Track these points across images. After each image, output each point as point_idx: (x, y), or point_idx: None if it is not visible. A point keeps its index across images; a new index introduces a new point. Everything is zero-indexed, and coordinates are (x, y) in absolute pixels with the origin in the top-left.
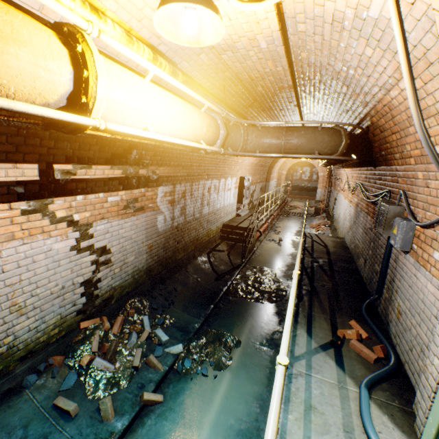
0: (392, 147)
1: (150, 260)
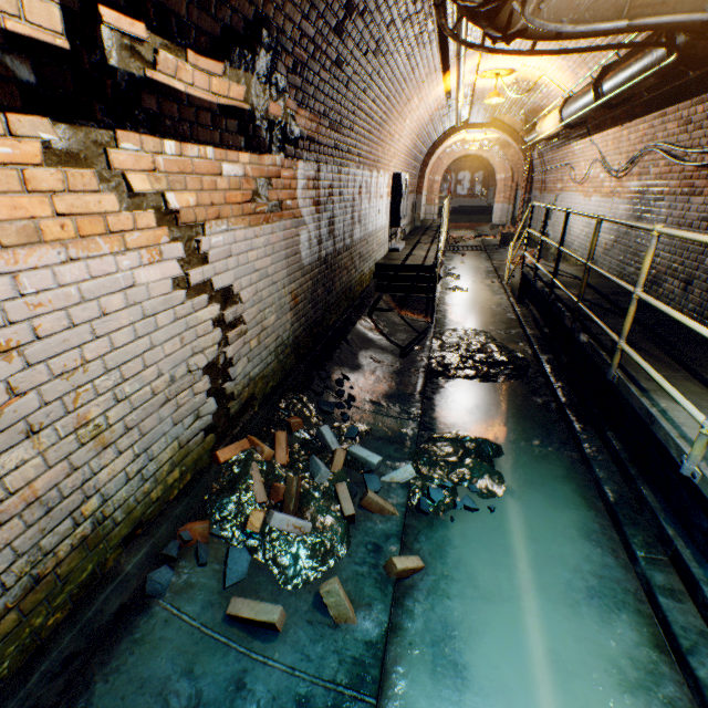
0: None
1: (296, 326)
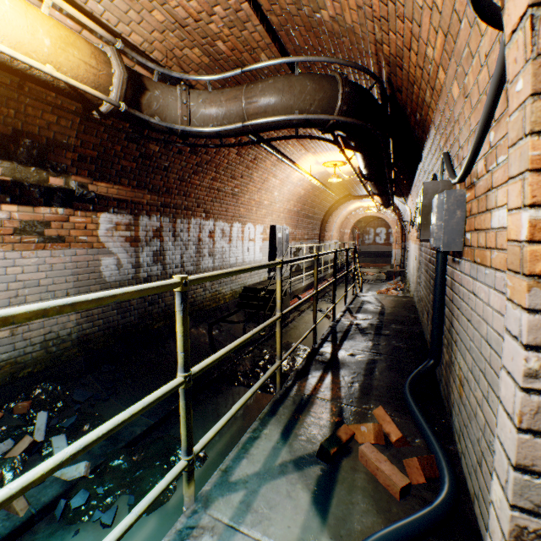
0: (419, 85)
1: (87, 326)
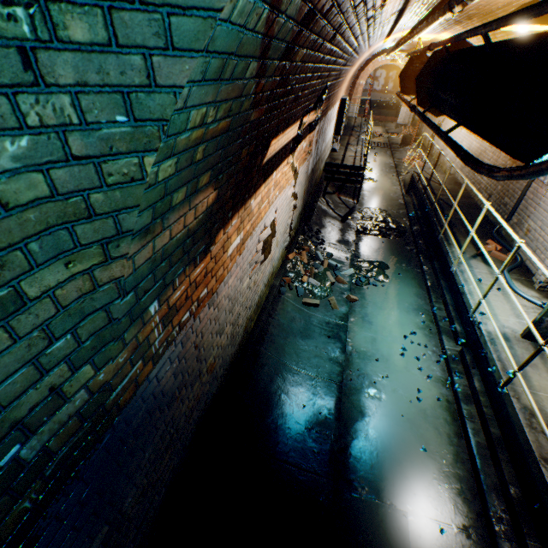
0: None
1: (302, 205)
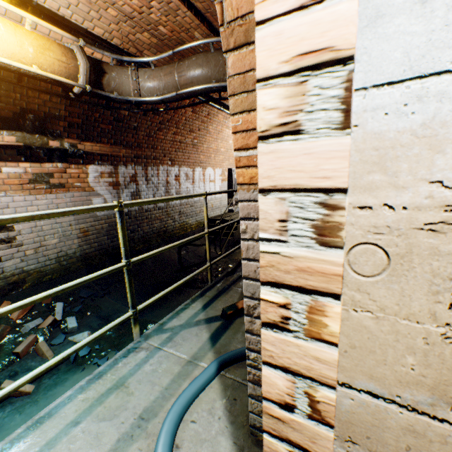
0: None
1: (87, 247)
